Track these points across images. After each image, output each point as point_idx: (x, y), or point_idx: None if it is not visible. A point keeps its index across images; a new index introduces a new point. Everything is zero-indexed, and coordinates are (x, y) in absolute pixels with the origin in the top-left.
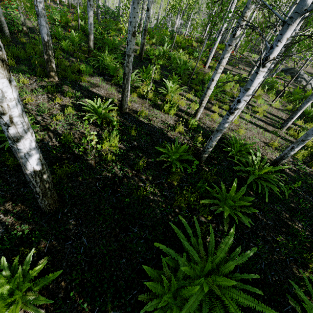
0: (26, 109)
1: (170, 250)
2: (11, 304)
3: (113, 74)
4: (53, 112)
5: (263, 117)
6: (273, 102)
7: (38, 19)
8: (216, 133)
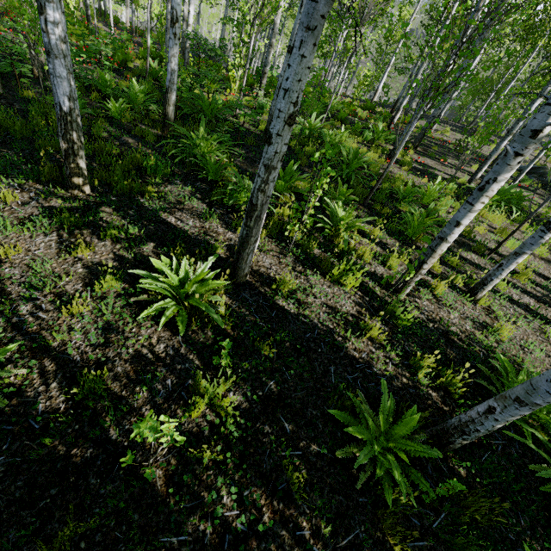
0: None
1: None
2: None
3: (213, 177)
4: (66, 286)
5: (528, 283)
6: None
7: (49, 62)
8: (515, 406)
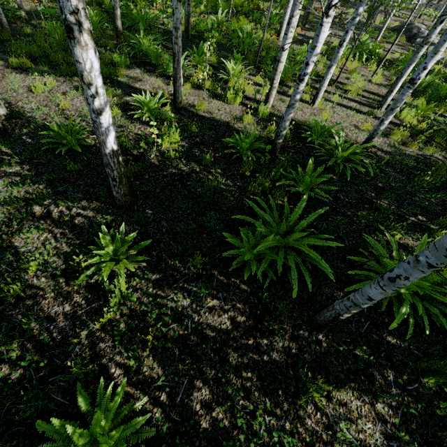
0: (65, 116)
1: (247, 217)
2: (116, 265)
3: (155, 62)
4: None
5: (357, 96)
6: (373, 77)
7: None
8: (288, 110)
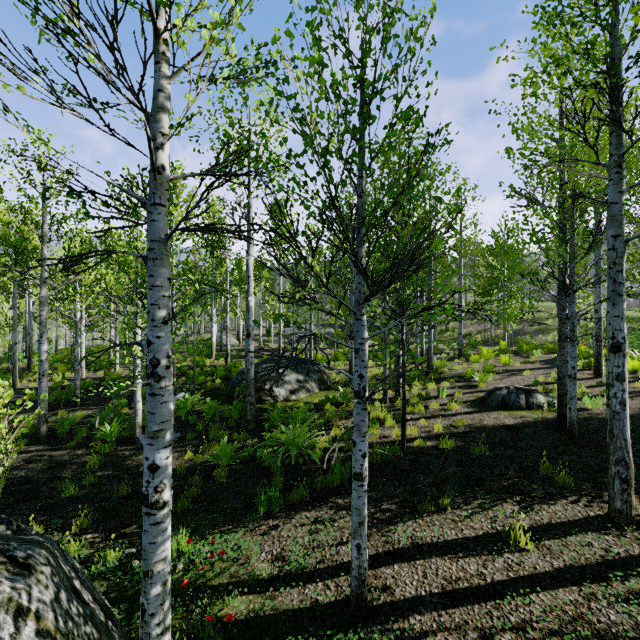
0: None
1: None
2: None
3: None
4: None
5: None
6: None
7: None
8: None
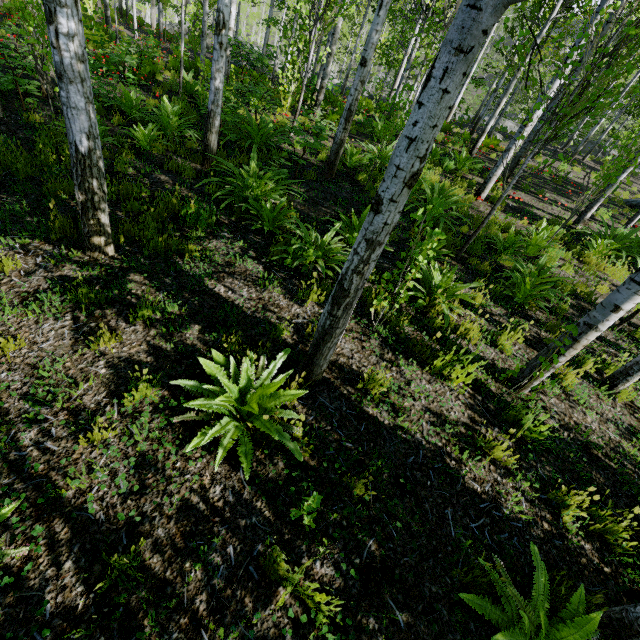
0: None
1: None
2: None
3: (270, 227)
4: (84, 397)
5: None
6: None
7: (62, 89)
8: None
